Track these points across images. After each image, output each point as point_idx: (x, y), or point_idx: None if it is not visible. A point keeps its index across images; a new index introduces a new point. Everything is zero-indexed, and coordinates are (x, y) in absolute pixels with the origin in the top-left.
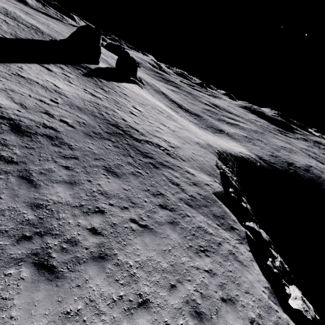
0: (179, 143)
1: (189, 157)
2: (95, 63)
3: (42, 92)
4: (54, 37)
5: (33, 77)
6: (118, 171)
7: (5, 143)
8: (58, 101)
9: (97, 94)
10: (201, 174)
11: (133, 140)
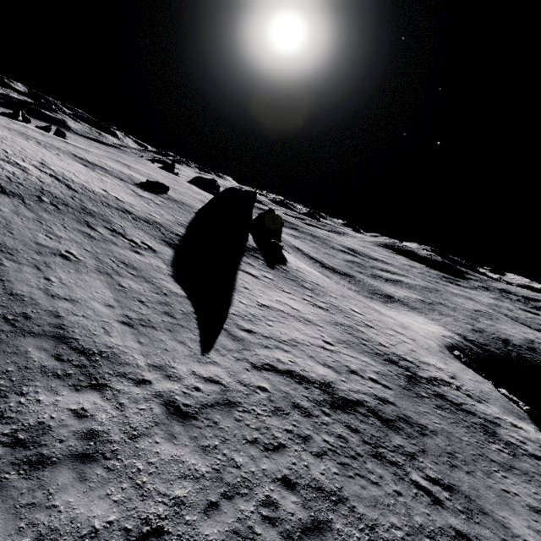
0: (444, 365)
1: (480, 391)
2: (246, 234)
3: (305, 329)
4: (186, 203)
5: (269, 301)
6: (493, 458)
7: (410, 454)
8: (328, 340)
9: (318, 303)
10: (519, 422)
11: (429, 385)
